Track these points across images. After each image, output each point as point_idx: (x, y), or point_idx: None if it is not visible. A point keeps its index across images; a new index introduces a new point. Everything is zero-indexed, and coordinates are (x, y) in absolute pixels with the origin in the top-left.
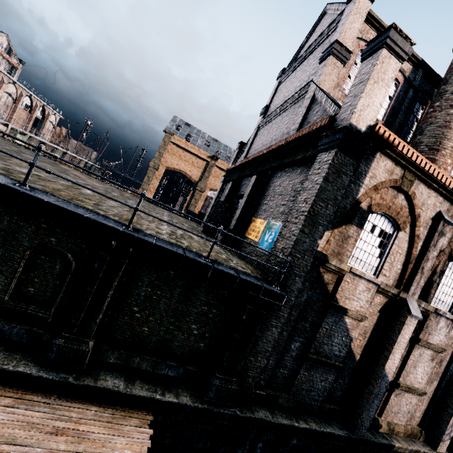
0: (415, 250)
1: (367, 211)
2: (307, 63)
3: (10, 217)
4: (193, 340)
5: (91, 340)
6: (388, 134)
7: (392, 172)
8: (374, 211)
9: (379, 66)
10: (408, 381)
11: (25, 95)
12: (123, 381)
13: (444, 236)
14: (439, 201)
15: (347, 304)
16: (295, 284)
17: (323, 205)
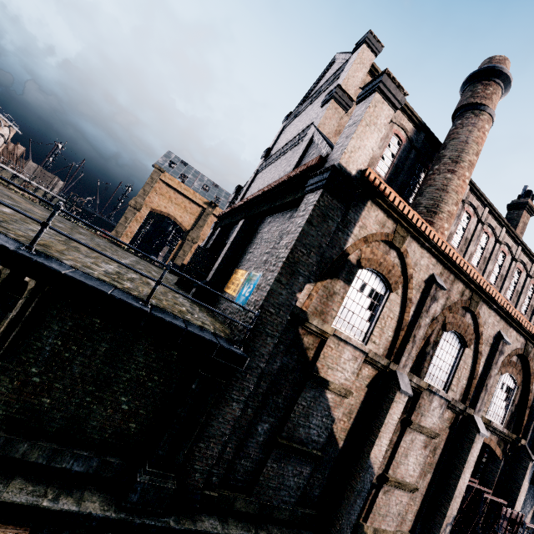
0: (407, 316)
1: (356, 266)
2: (312, 107)
3: None
4: (120, 418)
5: None
6: (380, 182)
7: (384, 224)
8: (363, 266)
9: (371, 109)
10: (398, 474)
11: None
12: None
13: (436, 301)
14: (432, 263)
15: (330, 375)
16: (266, 346)
17: (304, 252)
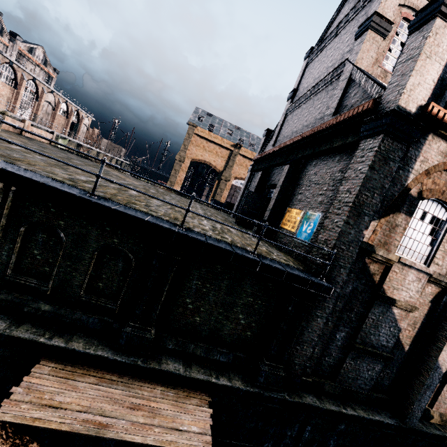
0: None
1: (417, 198)
2: (339, 40)
3: (81, 223)
4: (241, 329)
5: (152, 329)
6: (443, 113)
7: (446, 154)
8: (425, 197)
9: (431, 38)
10: None
11: (62, 102)
12: (182, 365)
13: None
14: None
15: (396, 295)
16: (340, 275)
17: (368, 195)
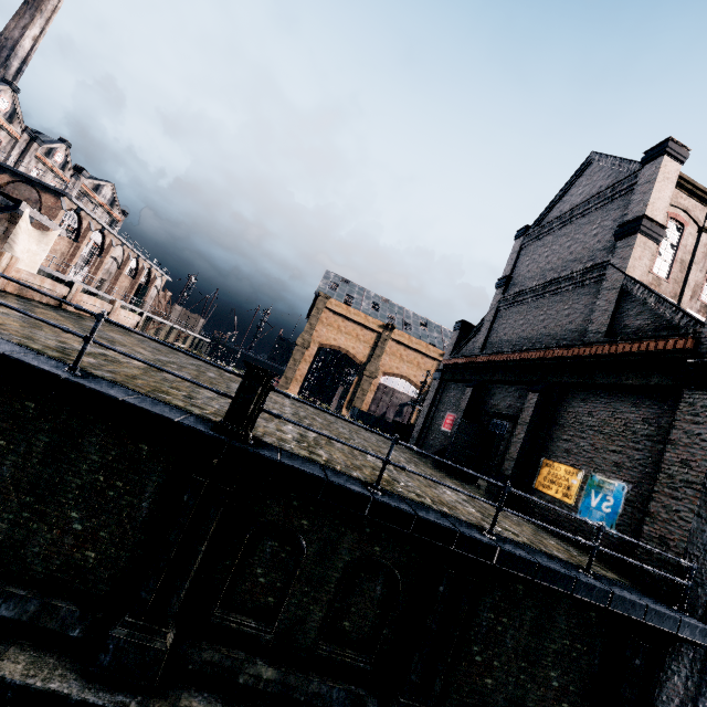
0: None
1: None
2: (579, 229)
3: (331, 521)
4: (553, 697)
5: None
6: None
7: None
8: None
9: None
10: None
11: (132, 258)
12: None
13: None
14: None
15: None
16: (698, 599)
17: None
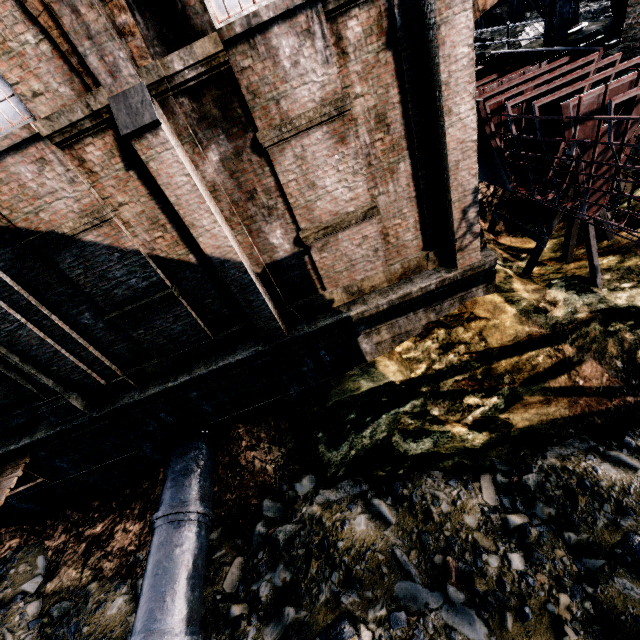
0: None
1: None
2: None
3: None
4: (3, 387)
5: None
6: None
7: None
8: None
9: None
10: (323, 217)
11: None
12: None
13: None
14: None
15: (53, 219)
16: None
17: None
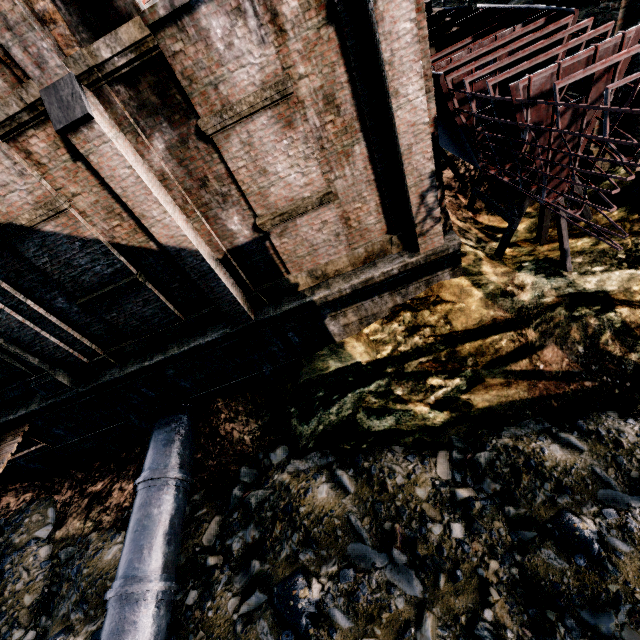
0: None
1: None
2: None
3: None
4: None
5: None
6: None
7: None
8: None
9: None
10: (279, 203)
11: None
12: None
13: None
14: None
15: (10, 211)
16: None
17: None
